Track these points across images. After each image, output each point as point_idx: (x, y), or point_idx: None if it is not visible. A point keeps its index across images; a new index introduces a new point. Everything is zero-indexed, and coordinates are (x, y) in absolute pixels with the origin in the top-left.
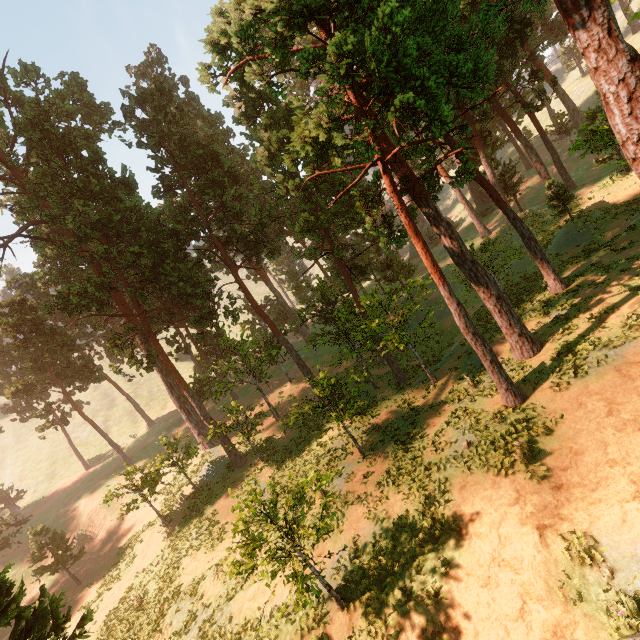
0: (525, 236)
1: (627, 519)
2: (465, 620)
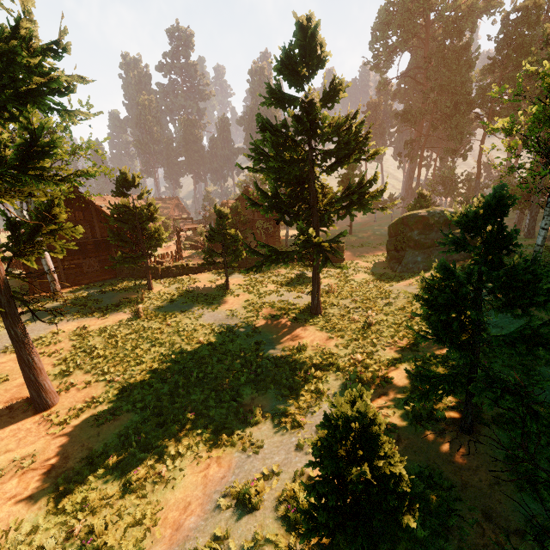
0: None
1: None
2: None
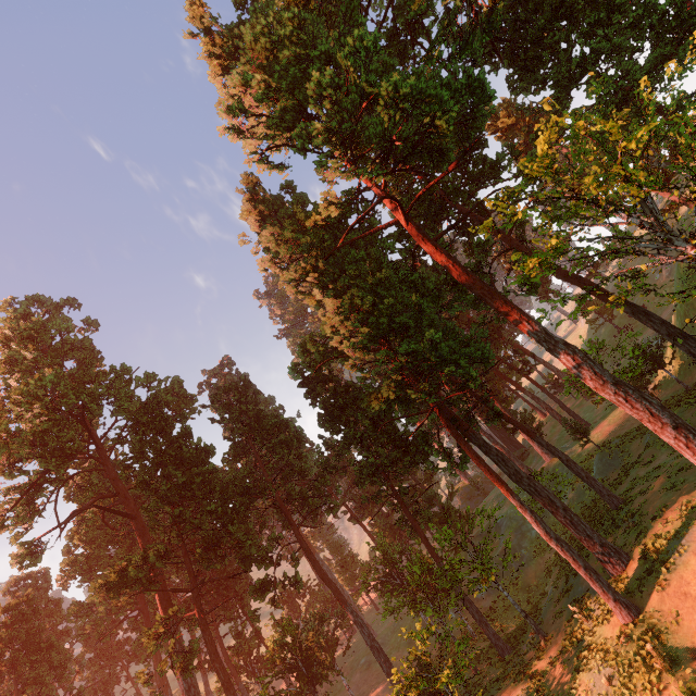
0: (563, 458)
1: None
2: None
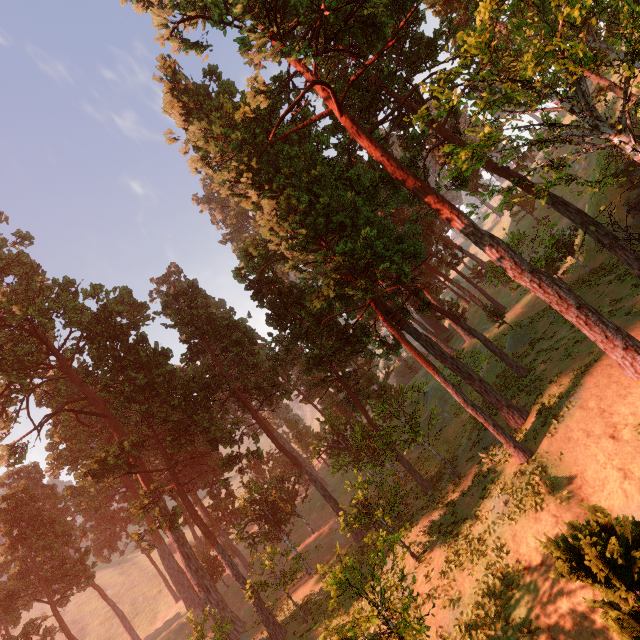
0: (481, 339)
1: (628, 494)
2: (560, 634)
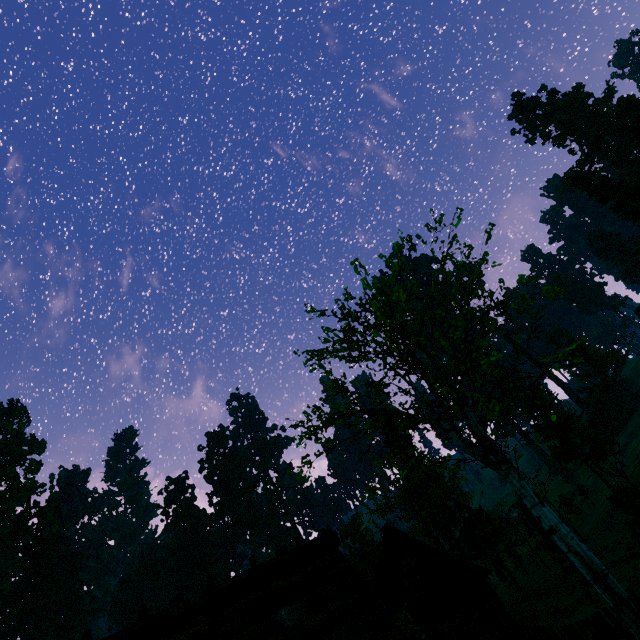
0: None
1: None
2: None
